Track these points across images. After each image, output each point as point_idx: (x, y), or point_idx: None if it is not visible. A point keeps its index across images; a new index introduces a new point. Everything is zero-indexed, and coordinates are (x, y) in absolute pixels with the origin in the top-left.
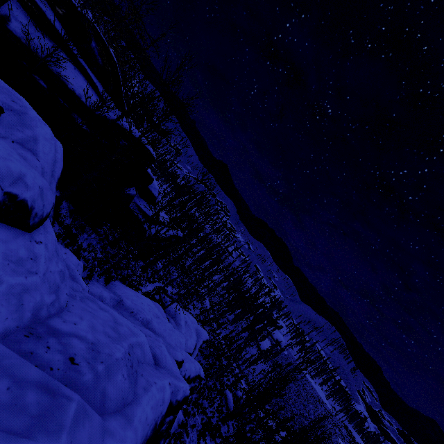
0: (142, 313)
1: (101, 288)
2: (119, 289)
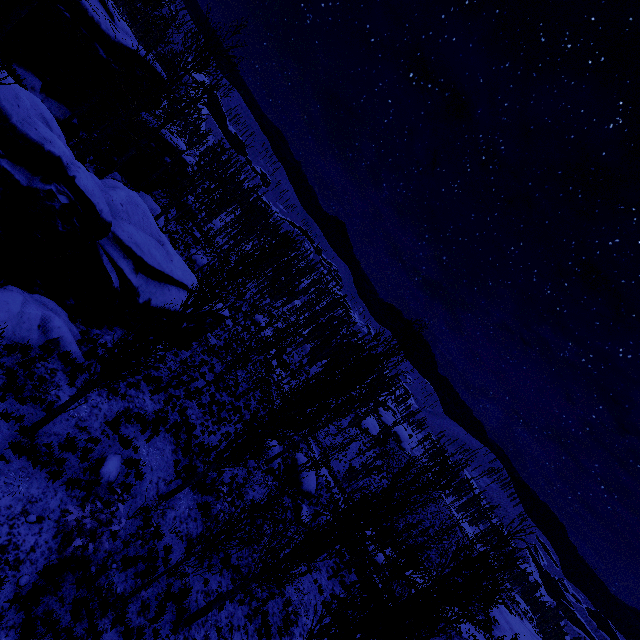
0: None
1: None
2: None
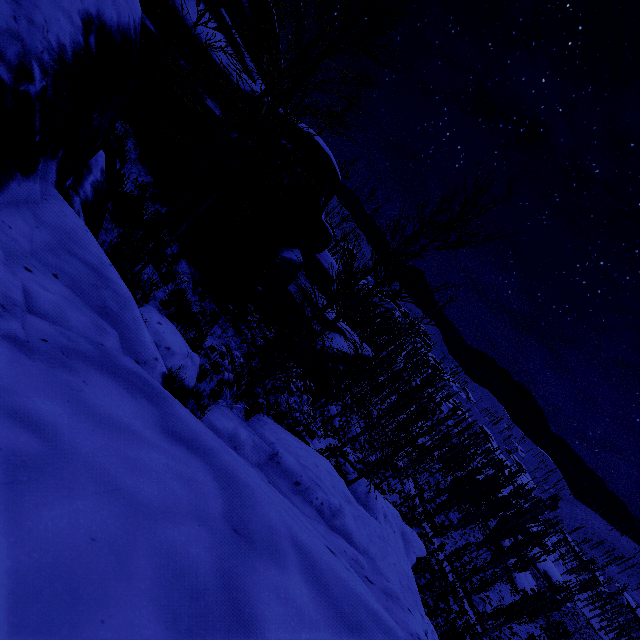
0: (319, 488)
1: (236, 422)
2: (272, 431)
